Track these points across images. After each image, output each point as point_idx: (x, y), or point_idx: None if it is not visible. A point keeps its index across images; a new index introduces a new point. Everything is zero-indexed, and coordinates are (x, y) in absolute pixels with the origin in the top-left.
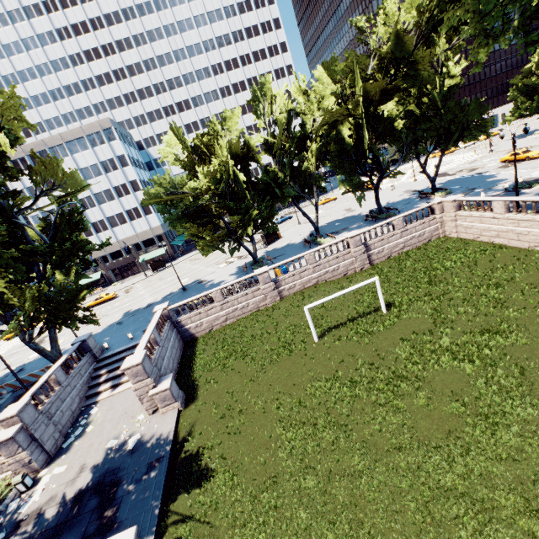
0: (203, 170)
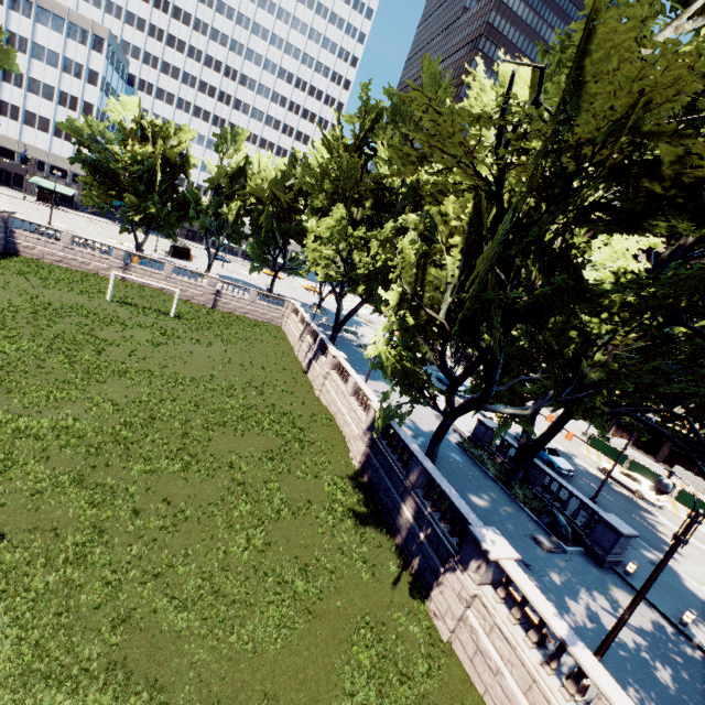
0: (134, 147)
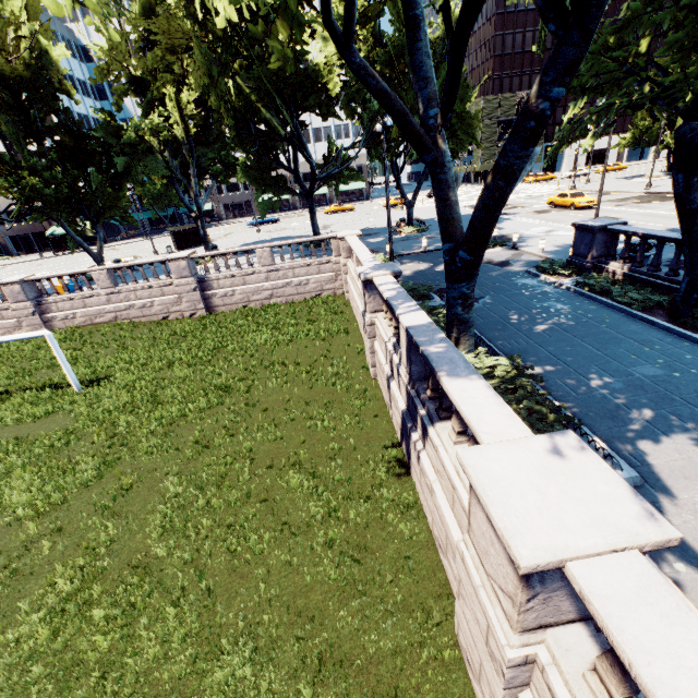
0: None
